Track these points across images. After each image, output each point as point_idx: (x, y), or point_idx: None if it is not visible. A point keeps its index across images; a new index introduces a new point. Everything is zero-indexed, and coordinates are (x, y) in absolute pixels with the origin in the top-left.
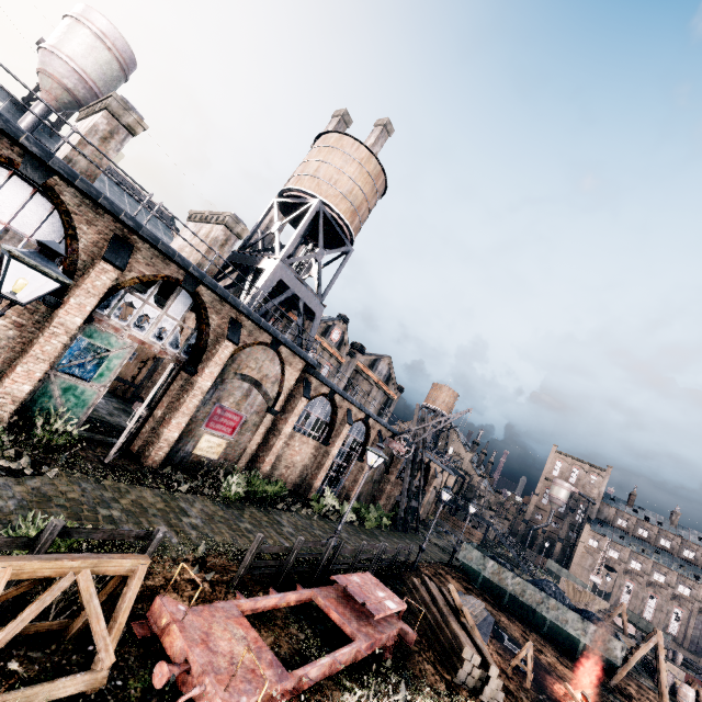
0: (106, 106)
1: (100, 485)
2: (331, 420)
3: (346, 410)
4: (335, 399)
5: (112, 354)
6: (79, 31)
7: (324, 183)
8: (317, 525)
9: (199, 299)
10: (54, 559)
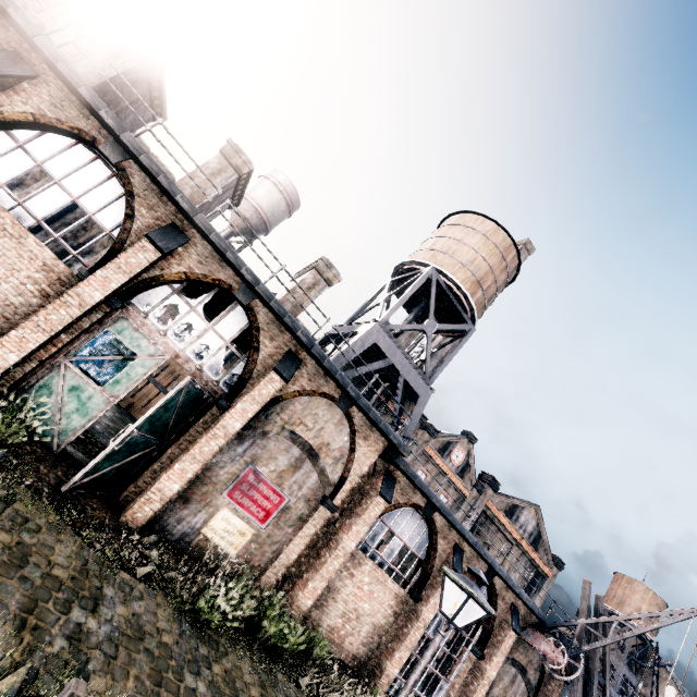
0: (221, 150)
1: (1, 502)
2: (427, 556)
3: (452, 546)
4: (434, 520)
5: (138, 360)
6: (264, 183)
7: (440, 254)
8: None
9: (251, 316)
10: None
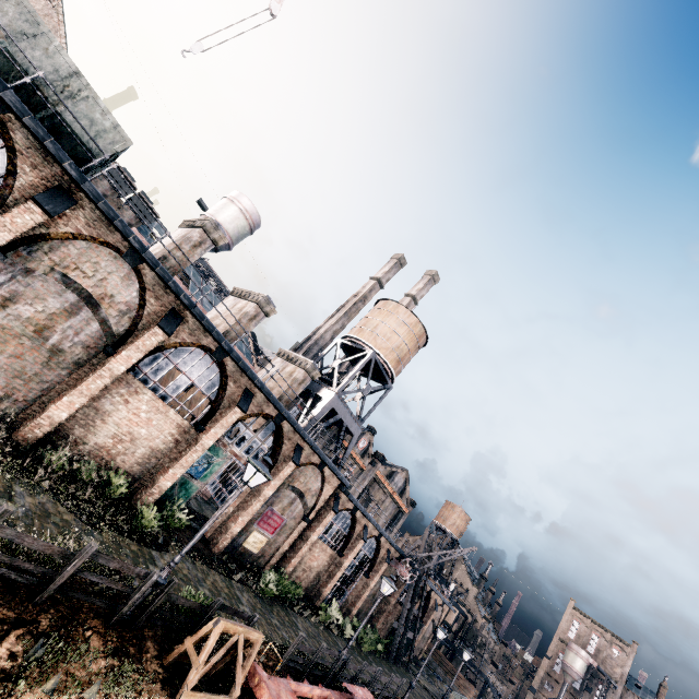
0: (258, 302)
1: (194, 565)
2: (349, 533)
3: (363, 526)
4: (356, 515)
5: (216, 462)
6: (232, 208)
7: (379, 338)
8: (323, 636)
9: (281, 430)
10: (235, 624)
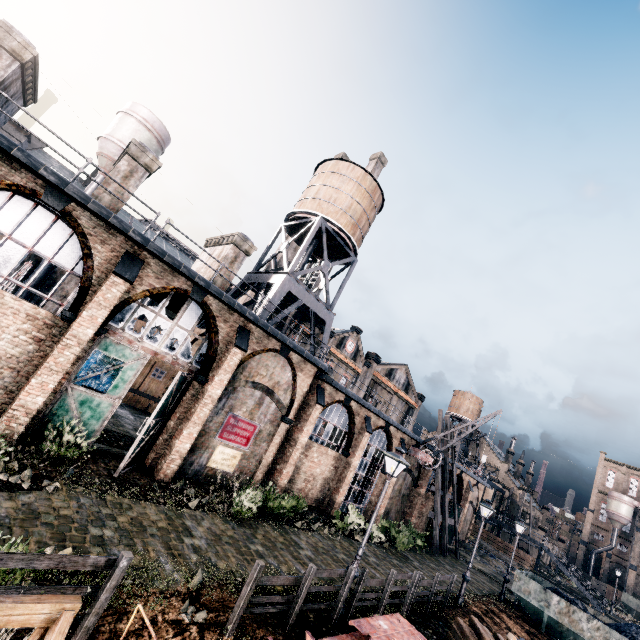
0: (127, 151)
1: (101, 500)
2: (349, 429)
3: (363, 418)
4: (351, 406)
5: (126, 366)
6: (127, 120)
7: (324, 203)
8: (340, 548)
9: (207, 309)
10: None
